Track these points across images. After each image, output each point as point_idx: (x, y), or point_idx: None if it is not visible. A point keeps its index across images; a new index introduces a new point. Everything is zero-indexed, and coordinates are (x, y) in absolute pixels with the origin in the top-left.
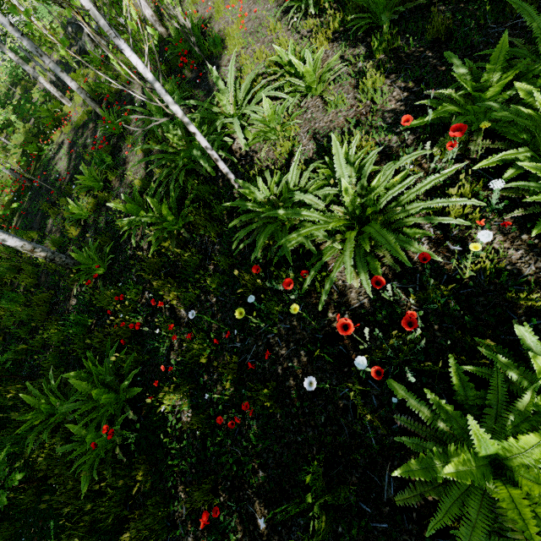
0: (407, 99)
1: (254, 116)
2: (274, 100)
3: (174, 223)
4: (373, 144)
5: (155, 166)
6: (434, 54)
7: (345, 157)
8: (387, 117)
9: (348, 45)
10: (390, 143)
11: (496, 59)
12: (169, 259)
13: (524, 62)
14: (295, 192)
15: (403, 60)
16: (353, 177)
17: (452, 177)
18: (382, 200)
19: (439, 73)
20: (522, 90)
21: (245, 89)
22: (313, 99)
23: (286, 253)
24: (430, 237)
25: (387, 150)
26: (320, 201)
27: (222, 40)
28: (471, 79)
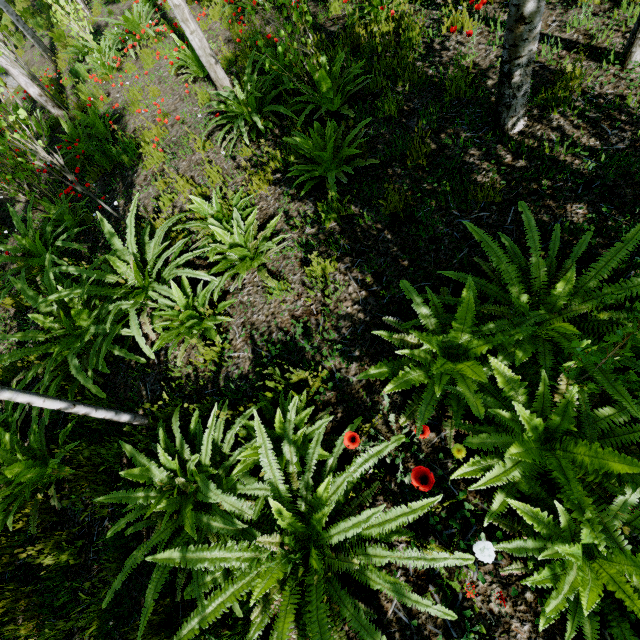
0: (365, 302)
1: (163, 302)
2: (201, 259)
3: (28, 498)
4: (325, 377)
5: (19, 357)
6: (393, 237)
7: (281, 426)
8: (343, 326)
9: (293, 195)
10: (349, 373)
11: (463, 319)
12: (32, 536)
13: (497, 339)
14: (210, 483)
15: (359, 237)
16: (295, 463)
17: (429, 457)
18: (333, 533)
19: (401, 270)
20: (500, 372)
21: (149, 262)
22: (250, 270)
23: (199, 598)
24: (408, 571)
25: (345, 385)
26: (248, 505)
27: (139, 144)
28: (437, 319)
